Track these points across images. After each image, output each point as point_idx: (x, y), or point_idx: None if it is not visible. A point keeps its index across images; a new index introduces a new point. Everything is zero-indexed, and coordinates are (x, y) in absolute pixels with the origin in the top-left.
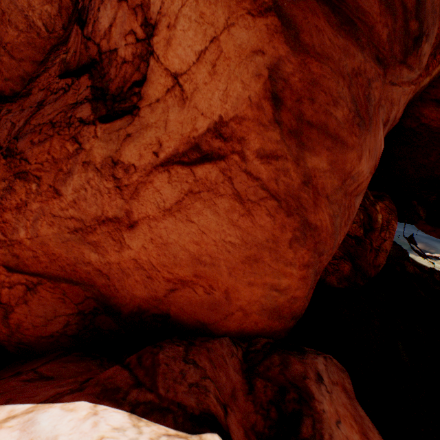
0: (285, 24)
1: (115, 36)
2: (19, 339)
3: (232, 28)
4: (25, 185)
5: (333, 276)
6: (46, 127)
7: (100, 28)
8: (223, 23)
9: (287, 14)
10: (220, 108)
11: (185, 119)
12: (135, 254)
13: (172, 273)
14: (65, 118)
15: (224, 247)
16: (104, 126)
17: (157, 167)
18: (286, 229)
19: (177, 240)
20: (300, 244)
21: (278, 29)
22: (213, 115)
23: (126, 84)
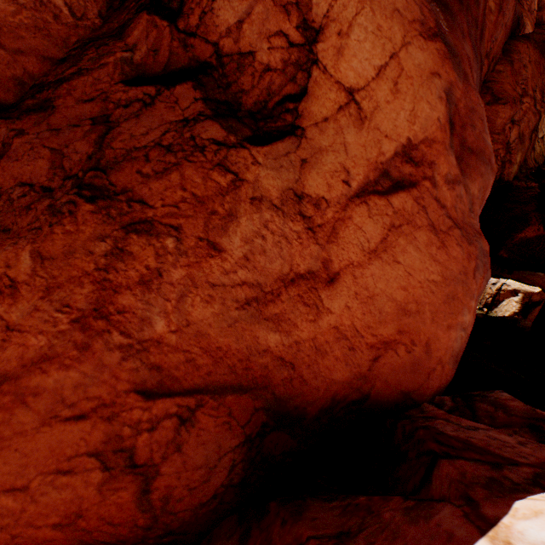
0: (450, 52)
1: (250, 36)
2: (165, 527)
3: (409, 47)
4: (149, 242)
5: None
6: (154, 152)
7: (216, 22)
8: (400, 40)
9: (450, 43)
10: (407, 129)
11: (366, 142)
12: (336, 319)
13: (376, 335)
14: (183, 139)
15: (428, 288)
16: (262, 150)
17: (351, 199)
18: (471, 259)
19: (384, 289)
20: (479, 273)
21: (445, 55)
22: (399, 137)
23: (271, 97)
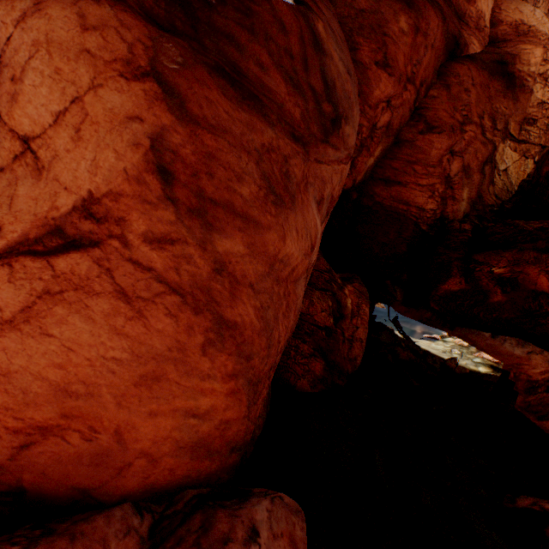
0: (168, 91)
1: None
2: None
3: (101, 89)
4: None
5: (304, 380)
6: None
7: None
8: (88, 82)
9: (170, 82)
10: (89, 181)
11: (41, 194)
12: None
13: (23, 418)
14: None
15: (105, 367)
16: None
17: None
18: (195, 332)
19: (27, 366)
20: (217, 348)
21: (159, 96)
22: (81, 189)
23: None
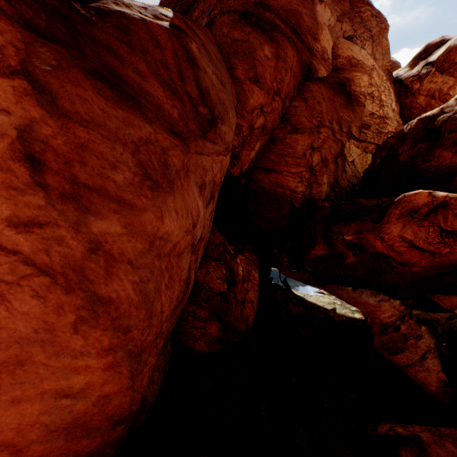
0: (38, 88)
1: None
2: None
3: None
4: None
5: (202, 342)
6: None
7: None
8: None
9: (41, 80)
10: None
11: None
12: None
13: None
14: None
15: None
16: None
17: None
18: (65, 311)
19: None
20: (91, 325)
21: (29, 92)
22: None
23: None
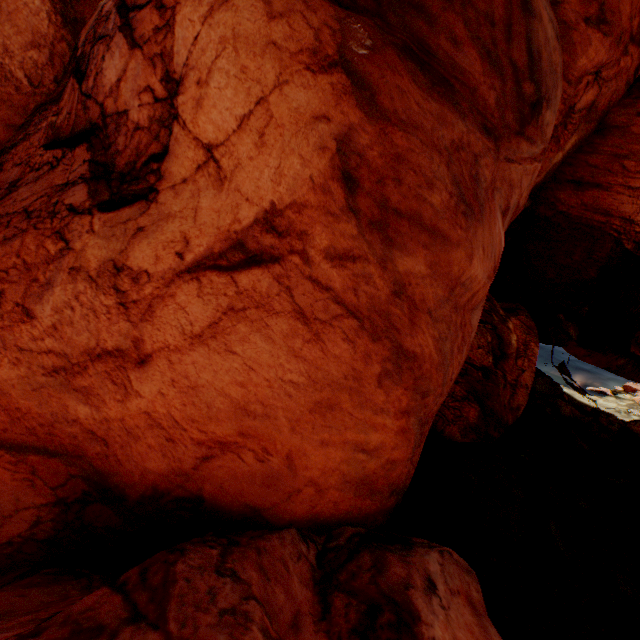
0: (357, 83)
1: (126, 94)
2: None
3: (286, 87)
4: None
5: (454, 426)
6: (17, 218)
7: (104, 83)
8: (273, 79)
9: (359, 71)
10: (272, 191)
11: (223, 206)
12: (148, 404)
13: (206, 431)
14: (48, 205)
15: (283, 390)
16: (106, 217)
17: (181, 274)
18: (372, 360)
19: (212, 382)
20: (393, 381)
21: (347, 89)
22: (262, 200)
23: (140, 158)
